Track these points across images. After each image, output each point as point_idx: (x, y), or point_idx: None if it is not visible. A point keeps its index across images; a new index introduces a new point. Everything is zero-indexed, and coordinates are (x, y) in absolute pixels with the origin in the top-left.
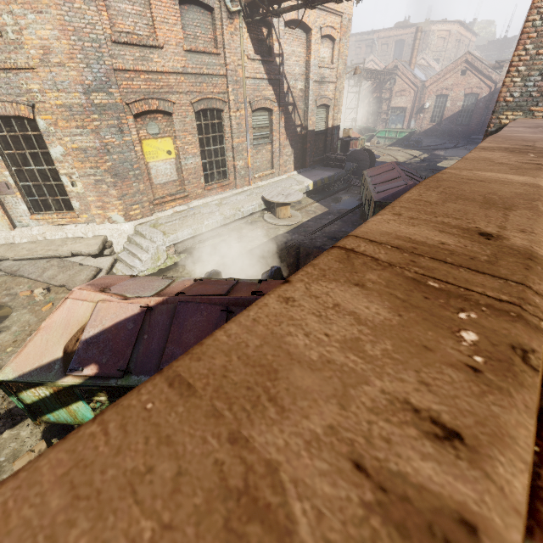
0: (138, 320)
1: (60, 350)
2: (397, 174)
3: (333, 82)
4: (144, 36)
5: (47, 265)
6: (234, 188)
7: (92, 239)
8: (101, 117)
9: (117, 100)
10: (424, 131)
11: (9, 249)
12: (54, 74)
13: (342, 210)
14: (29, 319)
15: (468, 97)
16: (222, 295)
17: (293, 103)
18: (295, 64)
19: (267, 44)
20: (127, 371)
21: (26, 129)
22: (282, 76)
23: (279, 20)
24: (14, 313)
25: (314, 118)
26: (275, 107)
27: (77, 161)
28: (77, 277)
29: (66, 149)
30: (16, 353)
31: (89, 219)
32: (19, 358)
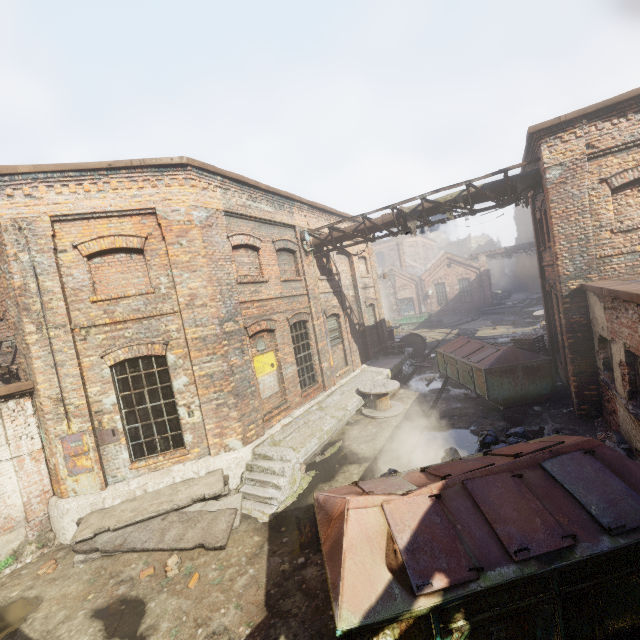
0: (438, 511)
1: (384, 570)
2: (478, 344)
3: (372, 287)
4: (254, 276)
5: (165, 523)
6: (323, 391)
7: (209, 477)
8: (229, 342)
9: (240, 326)
10: (436, 313)
11: (104, 516)
12: (196, 313)
13: (433, 390)
14: (179, 605)
15: (461, 281)
16: (492, 465)
17: (349, 306)
18: (345, 278)
19: (327, 268)
20: (481, 567)
21: (152, 366)
22: (341, 288)
23: (333, 252)
24: (151, 603)
25: (366, 316)
26: (340, 312)
27: (202, 388)
28: (214, 527)
29: (190, 378)
30: (339, 589)
31: (200, 453)
32: (346, 595)
